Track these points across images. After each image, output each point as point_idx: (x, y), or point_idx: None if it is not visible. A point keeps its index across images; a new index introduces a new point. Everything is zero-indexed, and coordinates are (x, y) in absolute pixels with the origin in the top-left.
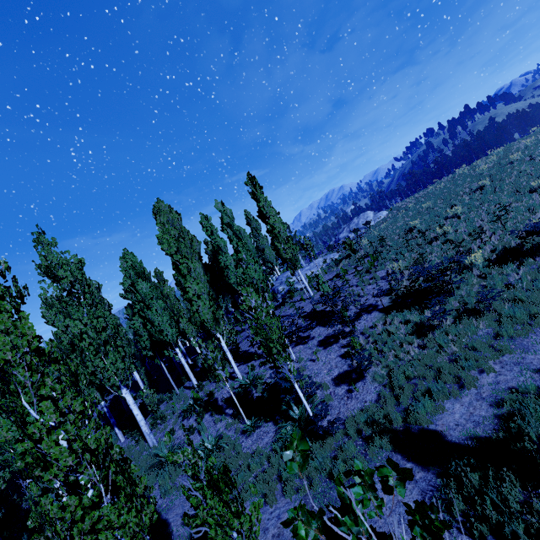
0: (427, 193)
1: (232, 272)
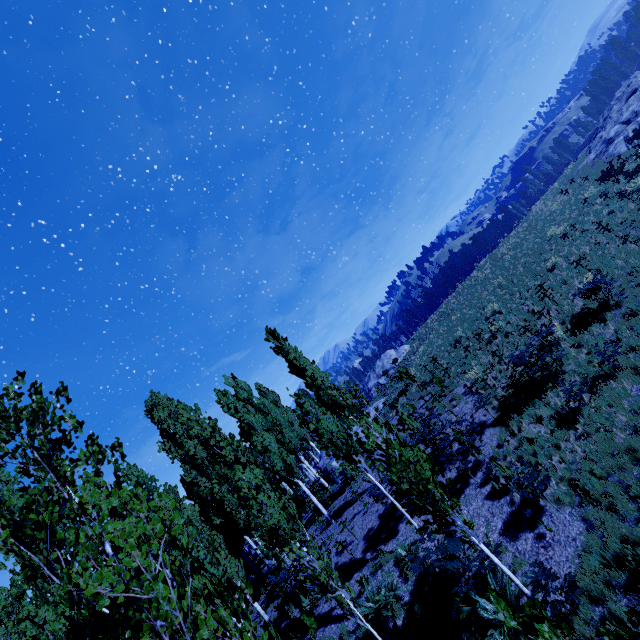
0: (441, 313)
1: (275, 453)
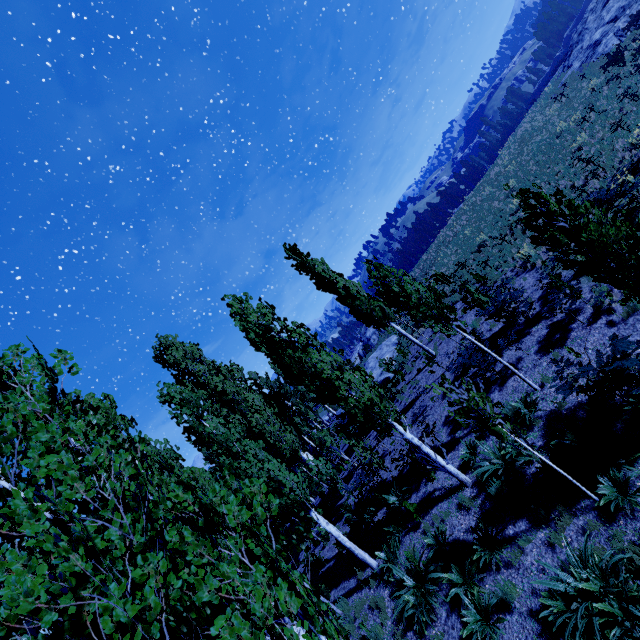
0: (437, 247)
1: None
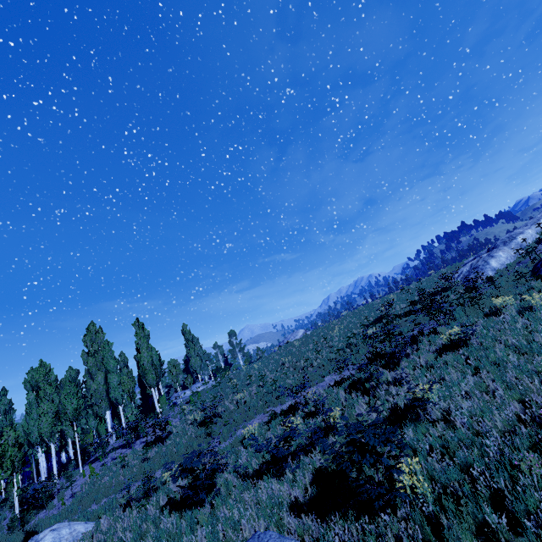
0: None
1: (113, 388)
